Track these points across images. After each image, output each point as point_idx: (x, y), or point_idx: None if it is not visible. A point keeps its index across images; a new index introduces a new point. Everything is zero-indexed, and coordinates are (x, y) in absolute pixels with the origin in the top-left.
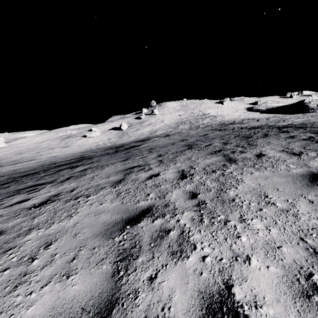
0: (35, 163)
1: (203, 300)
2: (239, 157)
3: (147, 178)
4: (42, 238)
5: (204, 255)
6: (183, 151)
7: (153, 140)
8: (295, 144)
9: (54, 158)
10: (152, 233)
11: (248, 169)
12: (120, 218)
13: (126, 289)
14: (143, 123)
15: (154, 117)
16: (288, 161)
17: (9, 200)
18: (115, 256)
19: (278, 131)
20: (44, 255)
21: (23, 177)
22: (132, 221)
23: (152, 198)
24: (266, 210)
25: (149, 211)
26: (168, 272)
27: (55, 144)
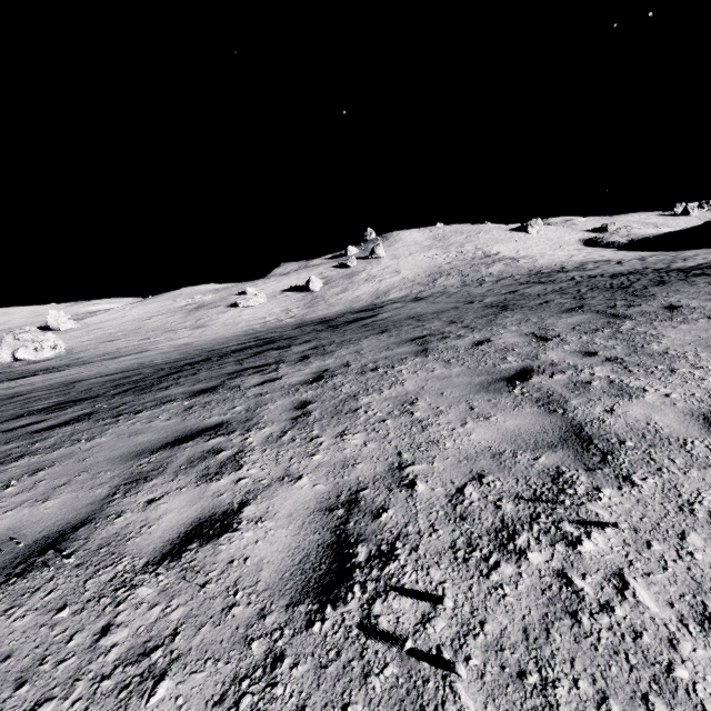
0: (162, 354)
1: (695, 417)
2: (630, 312)
3: (473, 345)
4: (390, 400)
5: (665, 393)
6: (496, 313)
7: (394, 308)
8: None
9: (191, 346)
10: (564, 385)
11: (662, 323)
12: (492, 379)
13: (583, 419)
14: (354, 277)
15: (376, 264)
16: None
17: (242, 381)
18: (531, 402)
19: (684, 275)
20: (421, 409)
21: (194, 365)
22: (516, 379)
23: (516, 360)
24: None
25: (531, 371)
26: (626, 406)
27: (177, 322)
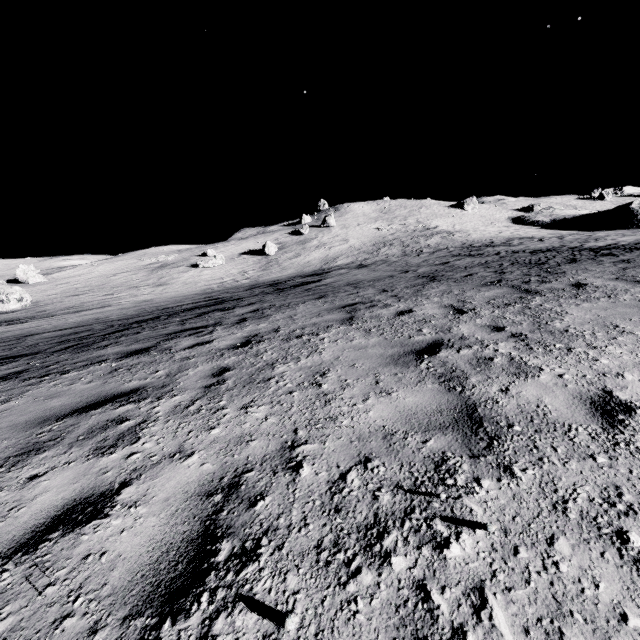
0: (121, 309)
1: (583, 400)
2: (541, 288)
3: (396, 315)
4: (304, 370)
5: (559, 374)
6: (424, 284)
7: (339, 274)
8: (636, 270)
9: (150, 302)
10: (467, 361)
11: (568, 301)
12: (403, 351)
13: (479, 398)
14: (307, 244)
15: (327, 232)
16: (633, 291)
17: (175, 343)
18: (434, 378)
19: (594, 254)
20: (330, 381)
21: (141, 323)
22: (425, 352)
23: (430, 332)
24: (623, 339)
25: (441, 344)
26: (521, 386)
27: (140, 279)
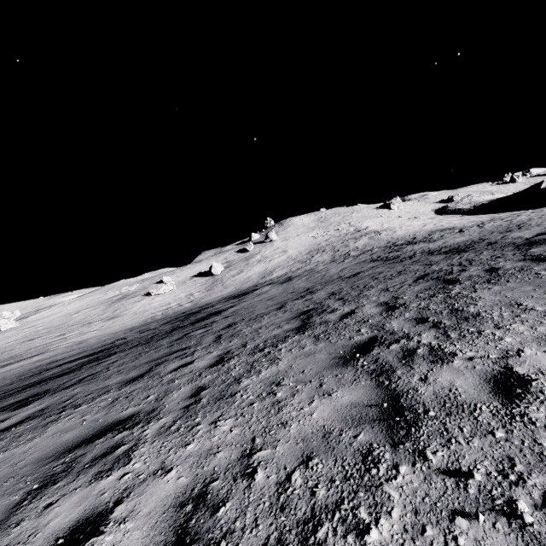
0: (29, 365)
1: None
2: (428, 391)
3: None
4: None
5: None
6: (280, 340)
7: (257, 294)
8: None
9: (74, 347)
10: None
11: None
12: None
13: None
14: (250, 260)
15: (270, 246)
16: None
17: None
18: None
19: (522, 257)
20: None
21: None
22: None
23: None
24: None
25: None
26: None
27: (97, 314)
